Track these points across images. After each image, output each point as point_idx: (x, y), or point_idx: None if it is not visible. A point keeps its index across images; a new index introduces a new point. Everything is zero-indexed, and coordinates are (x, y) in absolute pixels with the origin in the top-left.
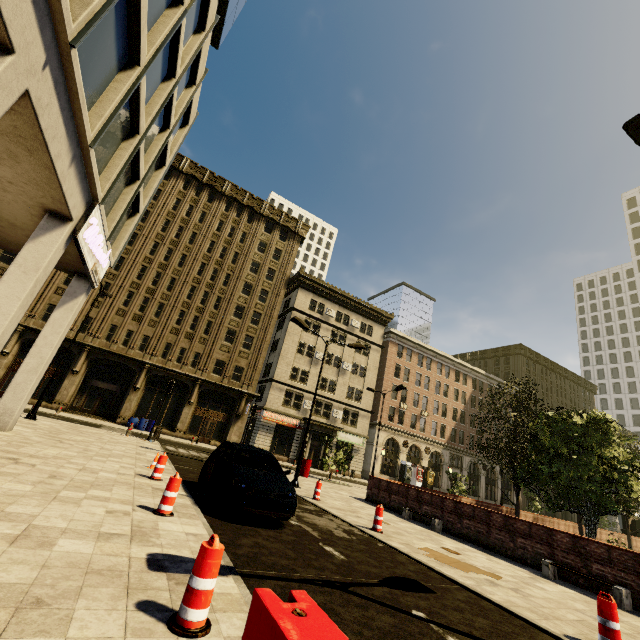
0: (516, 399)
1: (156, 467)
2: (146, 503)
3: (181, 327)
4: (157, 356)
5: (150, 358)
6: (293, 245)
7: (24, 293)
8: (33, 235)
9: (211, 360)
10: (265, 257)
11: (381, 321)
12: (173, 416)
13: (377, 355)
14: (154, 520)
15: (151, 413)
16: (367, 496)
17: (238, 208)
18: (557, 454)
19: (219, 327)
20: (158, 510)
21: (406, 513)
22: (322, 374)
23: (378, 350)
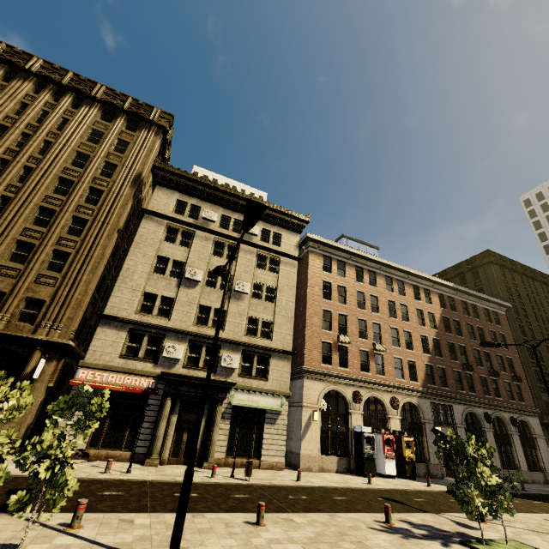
0: None
1: None
2: None
3: None
4: None
5: None
6: (147, 136)
7: None
8: None
9: None
10: (99, 148)
11: (292, 226)
12: None
13: (292, 270)
14: None
15: None
16: None
17: (57, 92)
18: None
19: None
20: None
21: None
22: (200, 301)
23: (293, 264)
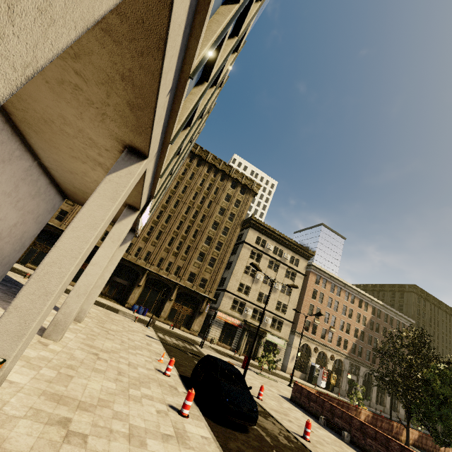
0: (412, 344)
1: (168, 367)
2: (171, 402)
3: (171, 248)
4: (154, 265)
5: (150, 266)
6: (249, 198)
7: (111, 254)
8: (119, 219)
9: (187, 272)
10: (229, 205)
11: (305, 256)
12: (159, 307)
13: (300, 281)
14: (181, 421)
15: (146, 303)
16: (291, 397)
17: (215, 171)
18: (446, 401)
19: (194, 250)
20: (181, 412)
21: (322, 420)
22: (260, 290)
23: (301, 277)
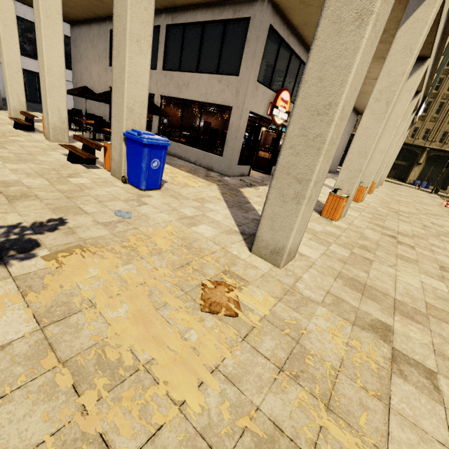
0: None
1: (447, 203)
2: (447, 211)
3: None
4: (435, 142)
5: (429, 144)
6: None
7: (399, 143)
8: None
9: None
10: None
11: None
12: (444, 181)
13: None
14: None
15: (428, 178)
16: None
17: None
18: None
19: None
20: None
21: None
22: None
23: None
